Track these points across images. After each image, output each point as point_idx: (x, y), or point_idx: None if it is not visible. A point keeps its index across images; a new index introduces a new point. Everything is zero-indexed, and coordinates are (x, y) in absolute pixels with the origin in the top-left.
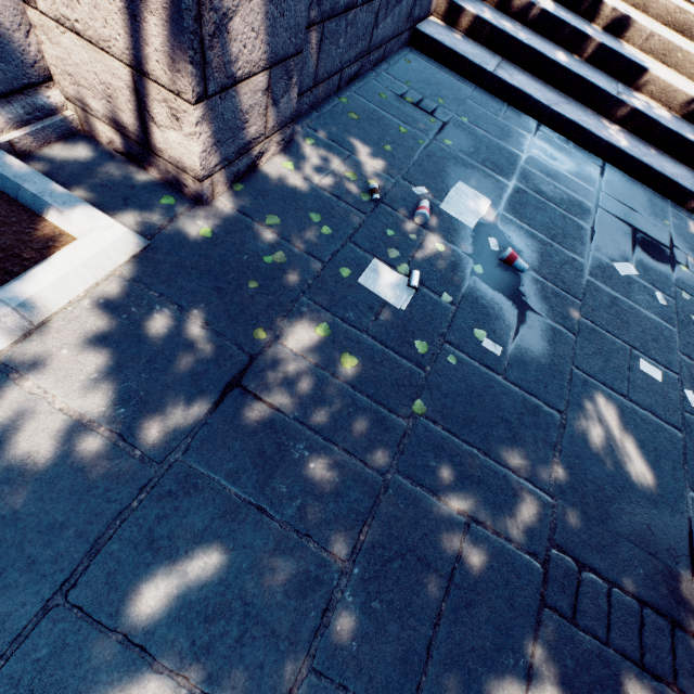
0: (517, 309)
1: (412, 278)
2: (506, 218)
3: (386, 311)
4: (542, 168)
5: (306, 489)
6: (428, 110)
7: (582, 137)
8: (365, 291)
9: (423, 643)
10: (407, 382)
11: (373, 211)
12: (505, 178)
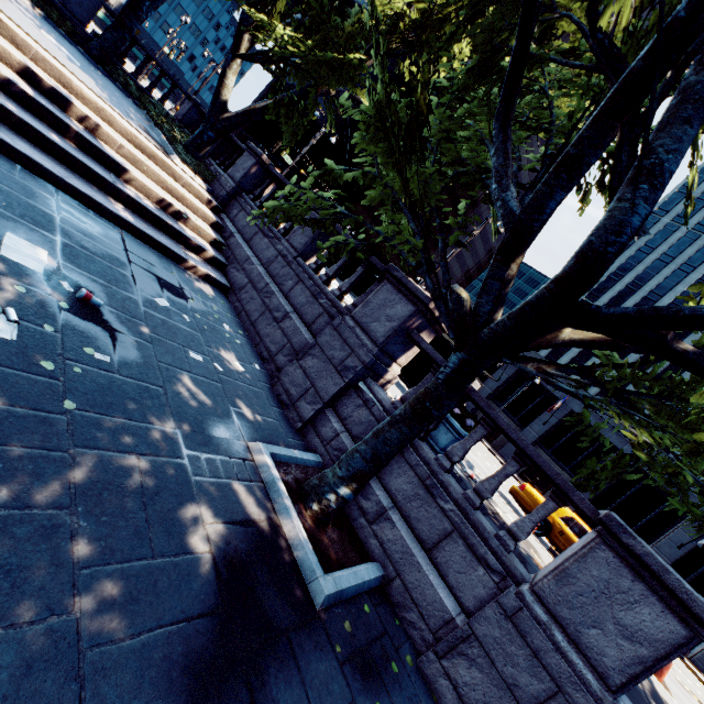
0: (108, 331)
1: (11, 314)
2: (68, 266)
3: None
4: (78, 229)
5: (6, 482)
6: None
7: (99, 208)
8: None
9: (143, 521)
10: (50, 391)
11: None
12: (51, 233)
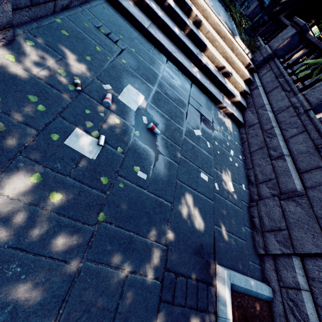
0: (155, 154)
1: (100, 140)
2: (151, 106)
3: (83, 161)
4: (168, 82)
5: (17, 296)
6: (114, 40)
7: (184, 70)
8: (70, 148)
9: None
10: (95, 203)
11: (77, 97)
12: (152, 85)
